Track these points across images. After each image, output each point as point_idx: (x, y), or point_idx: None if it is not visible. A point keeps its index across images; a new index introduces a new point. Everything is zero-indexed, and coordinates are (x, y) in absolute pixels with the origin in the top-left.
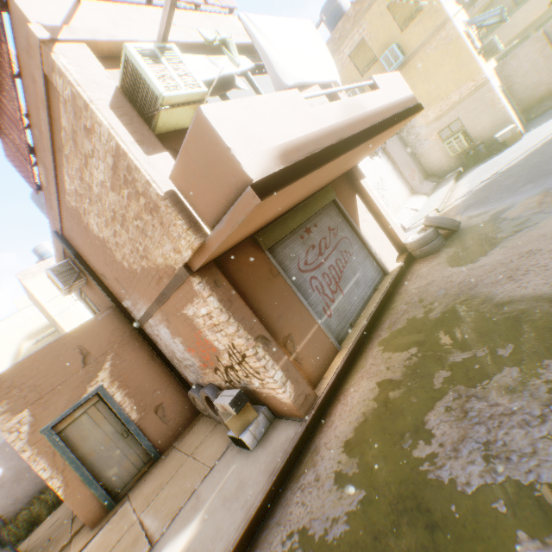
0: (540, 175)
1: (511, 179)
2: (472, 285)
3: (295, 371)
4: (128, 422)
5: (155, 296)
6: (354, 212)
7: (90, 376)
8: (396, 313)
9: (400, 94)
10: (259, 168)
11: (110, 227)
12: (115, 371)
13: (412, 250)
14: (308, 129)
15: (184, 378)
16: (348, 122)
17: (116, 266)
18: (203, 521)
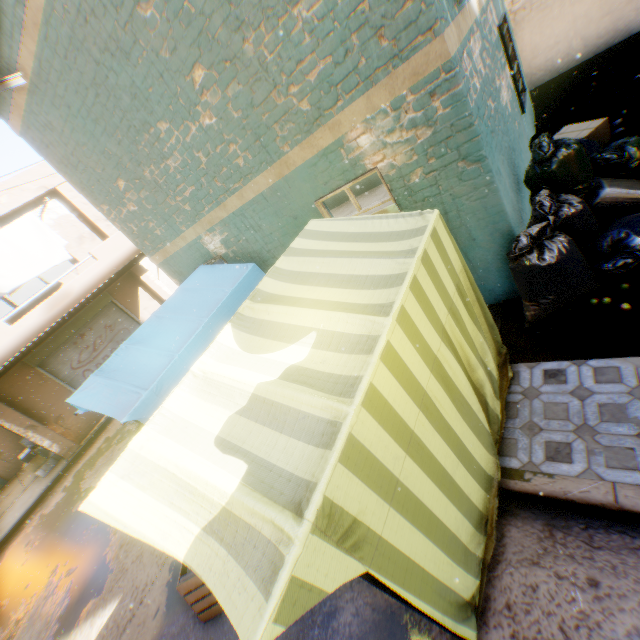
0: None
1: None
2: None
3: (62, 437)
4: None
5: None
6: (136, 304)
7: None
8: None
9: (128, 248)
10: None
11: None
12: None
13: None
14: (9, 344)
15: None
16: (51, 317)
17: None
18: (12, 515)
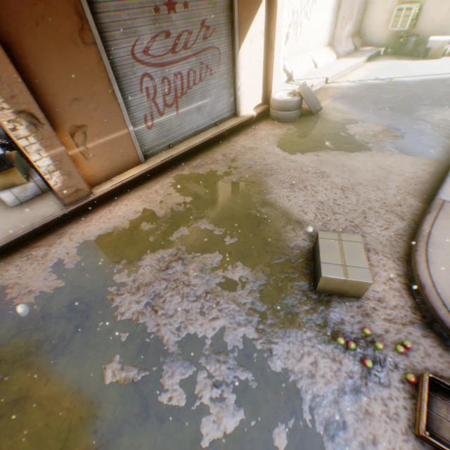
0: (403, 109)
1: (389, 96)
2: (270, 173)
3: (71, 165)
4: None
5: None
6: (247, 23)
7: None
8: (210, 158)
9: None
10: None
11: None
12: None
13: (272, 107)
14: None
15: None
16: None
17: None
18: None
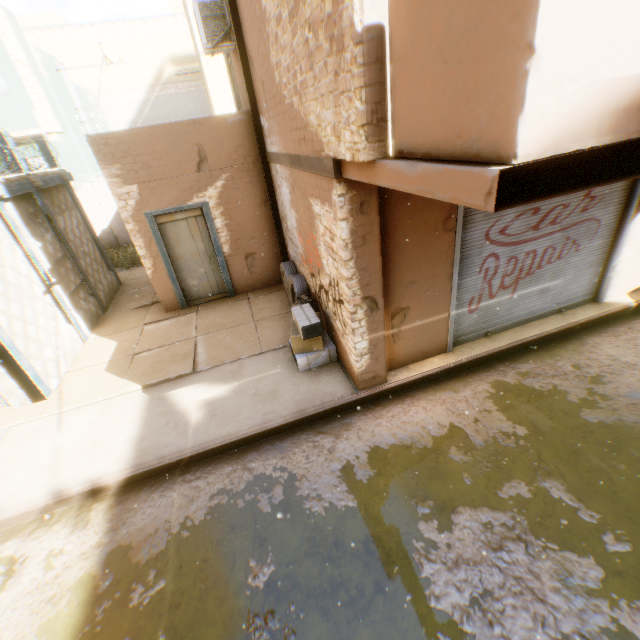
0: None
1: None
2: None
3: (382, 350)
4: (218, 251)
5: (292, 150)
6: None
7: (199, 185)
8: (550, 365)
9: None
10: (552, 130)
11: (276, 3)
12: (224, 194)
13: None
14: None
15: (285, 243)
16: None
17: (267, 67)
18: (233, 393)
